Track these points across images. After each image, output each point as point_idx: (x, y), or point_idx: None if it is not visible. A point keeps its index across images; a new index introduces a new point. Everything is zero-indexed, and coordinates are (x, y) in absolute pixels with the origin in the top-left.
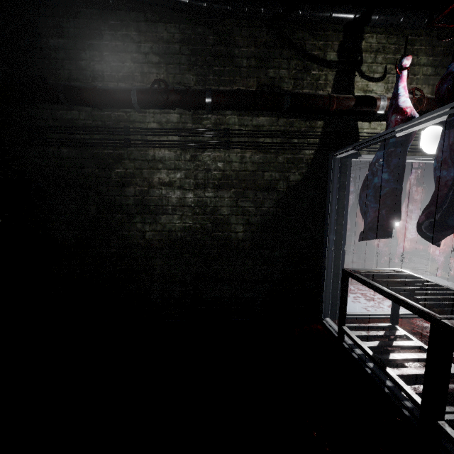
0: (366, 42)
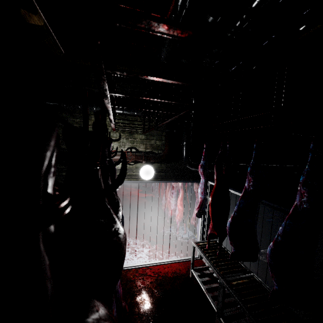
0: (106, 121)
